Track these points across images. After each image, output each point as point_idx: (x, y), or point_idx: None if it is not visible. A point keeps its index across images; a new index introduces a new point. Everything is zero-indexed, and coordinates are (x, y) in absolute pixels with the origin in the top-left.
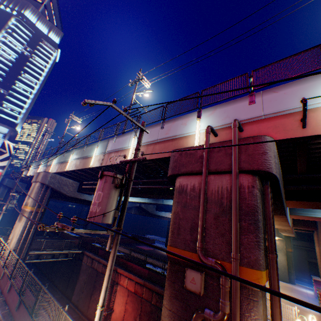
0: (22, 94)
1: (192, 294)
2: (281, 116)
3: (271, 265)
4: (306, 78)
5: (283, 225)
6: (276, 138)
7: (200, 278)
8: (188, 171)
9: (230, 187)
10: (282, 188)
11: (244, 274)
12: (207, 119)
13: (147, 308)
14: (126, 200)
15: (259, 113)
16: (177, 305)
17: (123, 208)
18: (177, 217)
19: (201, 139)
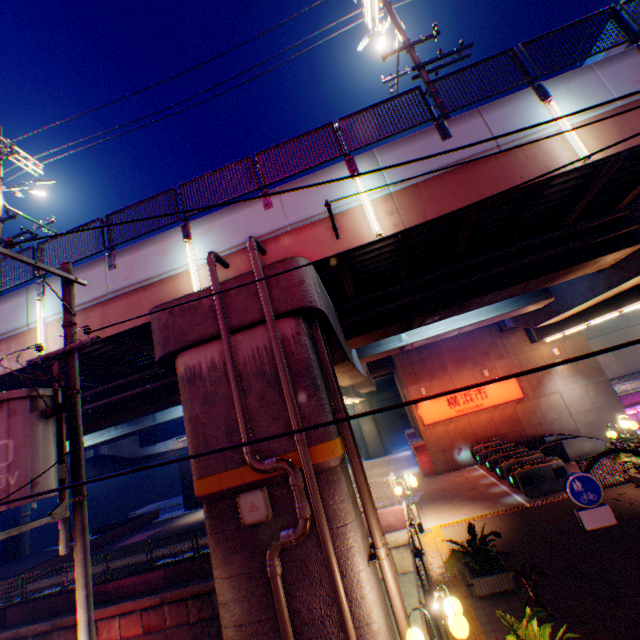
0: None
1: (259, 527)
2: (311, 225)
3: (343, 427)
4: (327, 170)
5: (356, 376)
6: (312, 257)
7: (263, 495)
8: (197, 338)
9: (270, 344)
10: (337, 325)
11: (316, 455)
12: (204, 239)
13: (185, 638)
14: (79, 437)
15: (283, 223)
16: (240, 559)
17: (77, 455)
18: (200, 425)
19: (204, 277)
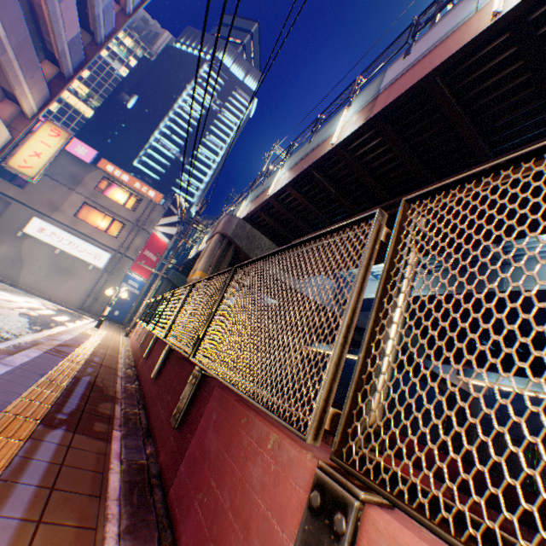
0: (204, 162)
1: None
2: None
3: None
4: None
5: None
6: None
7: None
8: None
9: None
10: None
11: None
12: None
13: None
14: None
15: None
16: None
17: None
18: None
19: None
